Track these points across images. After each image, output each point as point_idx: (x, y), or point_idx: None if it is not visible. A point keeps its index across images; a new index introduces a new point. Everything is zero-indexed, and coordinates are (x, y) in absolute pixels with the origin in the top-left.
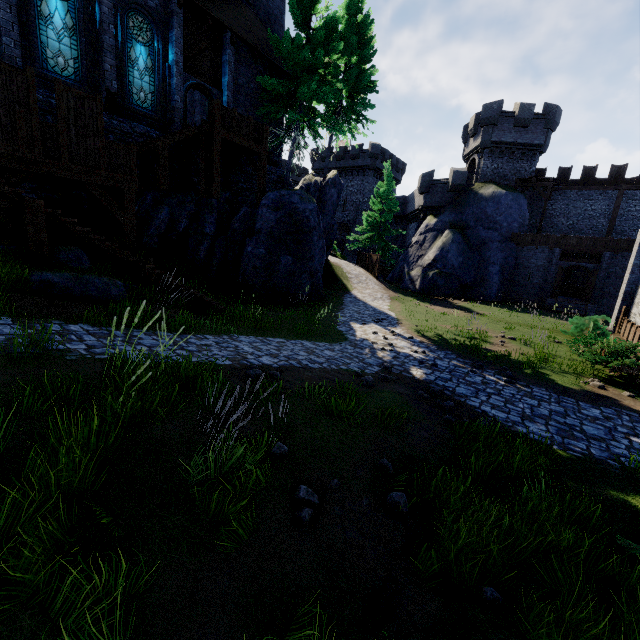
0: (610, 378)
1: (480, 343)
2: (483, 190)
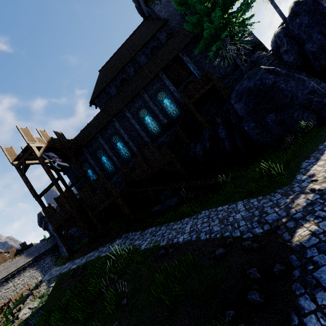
0: None
1: None
2: None
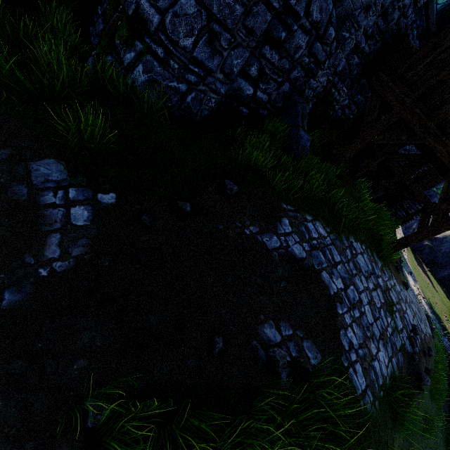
0: None
1: (441, 317)
2: None
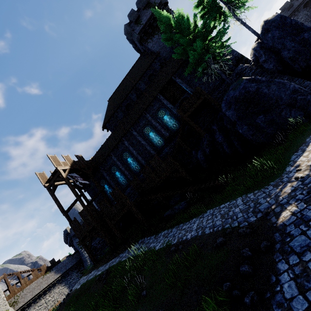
0: None
1: None
2: None
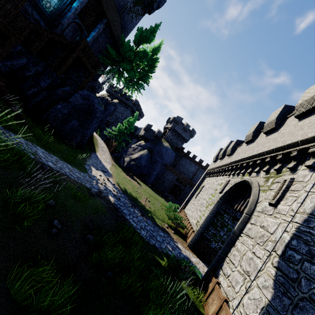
0: (171, 226)
1: (138, 198)
2: (164, 143)
